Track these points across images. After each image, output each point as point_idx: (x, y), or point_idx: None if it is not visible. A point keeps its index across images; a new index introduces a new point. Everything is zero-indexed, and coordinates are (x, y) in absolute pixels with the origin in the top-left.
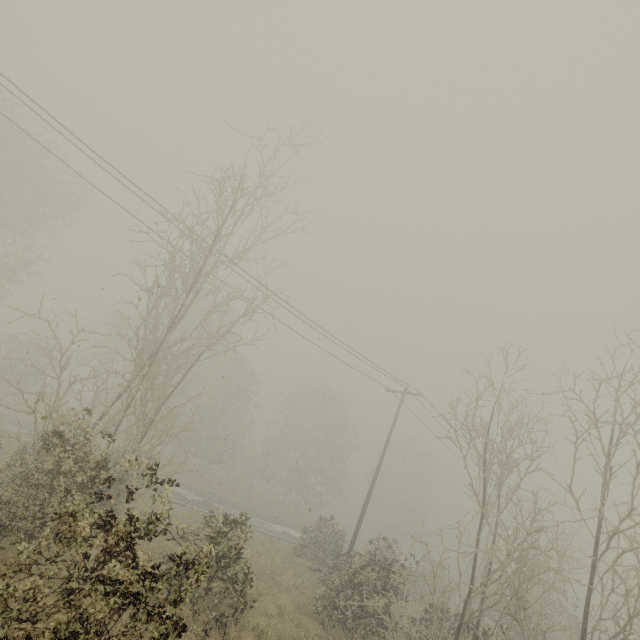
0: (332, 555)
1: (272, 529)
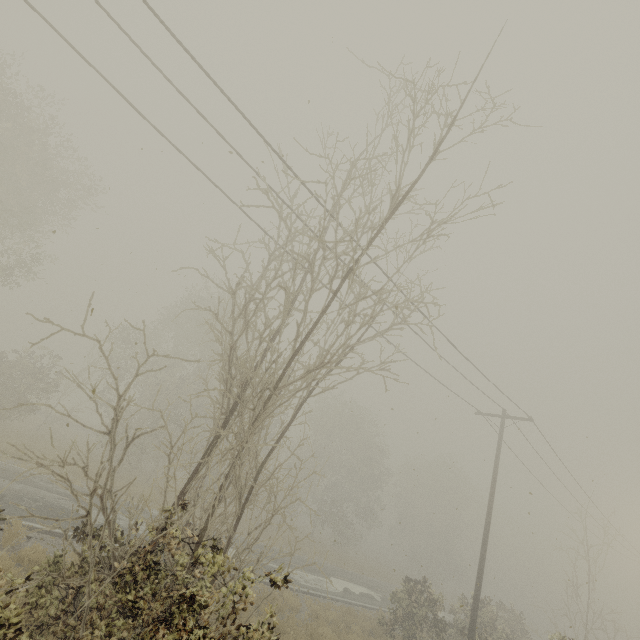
0: (432, 632)
1: (333, 589)
